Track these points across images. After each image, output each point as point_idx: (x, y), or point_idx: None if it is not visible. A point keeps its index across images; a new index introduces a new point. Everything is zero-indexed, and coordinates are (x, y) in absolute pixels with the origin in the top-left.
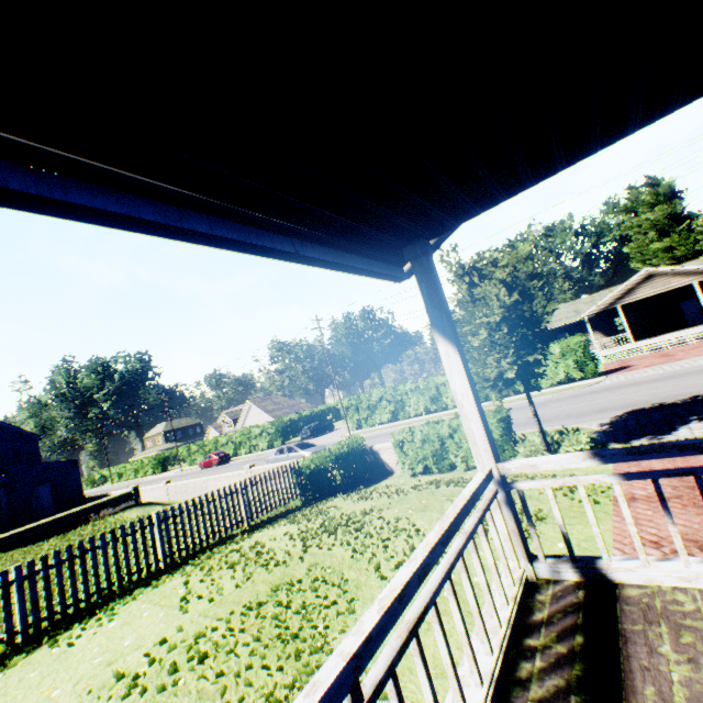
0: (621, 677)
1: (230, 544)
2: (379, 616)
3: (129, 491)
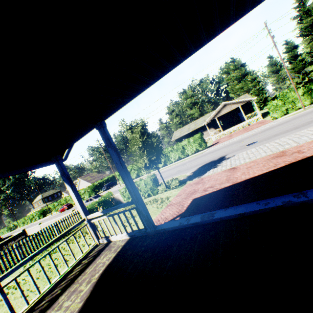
0: (89, 265)
1: (48, 248)
2: (10, 270)
3: (20, 232)
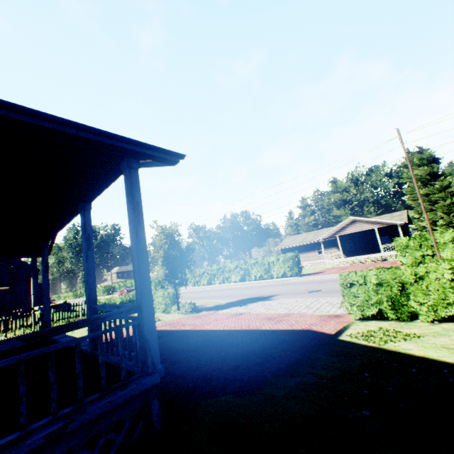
0: None
1: None
2: None
3: (61, 303)
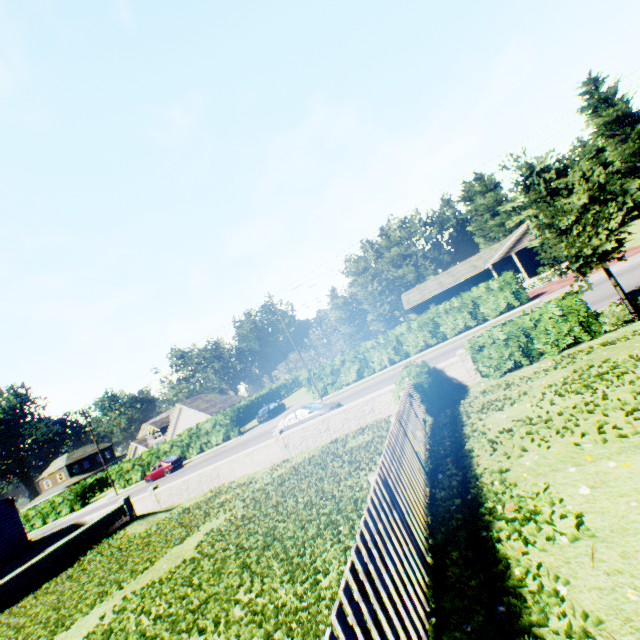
0: None
1: (474, 437)
2: None
3: (119, 505)
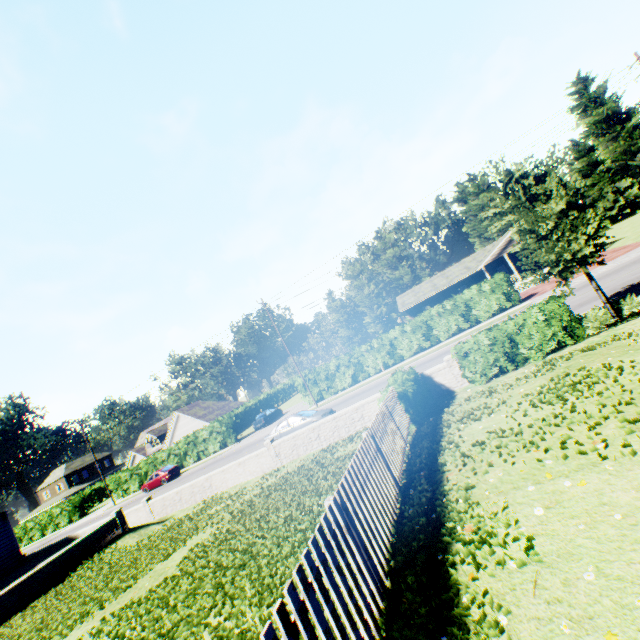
0: None
1: (449, 449)
2: None
3: (111, 519)
